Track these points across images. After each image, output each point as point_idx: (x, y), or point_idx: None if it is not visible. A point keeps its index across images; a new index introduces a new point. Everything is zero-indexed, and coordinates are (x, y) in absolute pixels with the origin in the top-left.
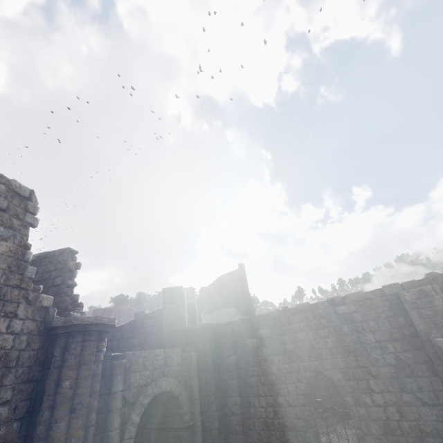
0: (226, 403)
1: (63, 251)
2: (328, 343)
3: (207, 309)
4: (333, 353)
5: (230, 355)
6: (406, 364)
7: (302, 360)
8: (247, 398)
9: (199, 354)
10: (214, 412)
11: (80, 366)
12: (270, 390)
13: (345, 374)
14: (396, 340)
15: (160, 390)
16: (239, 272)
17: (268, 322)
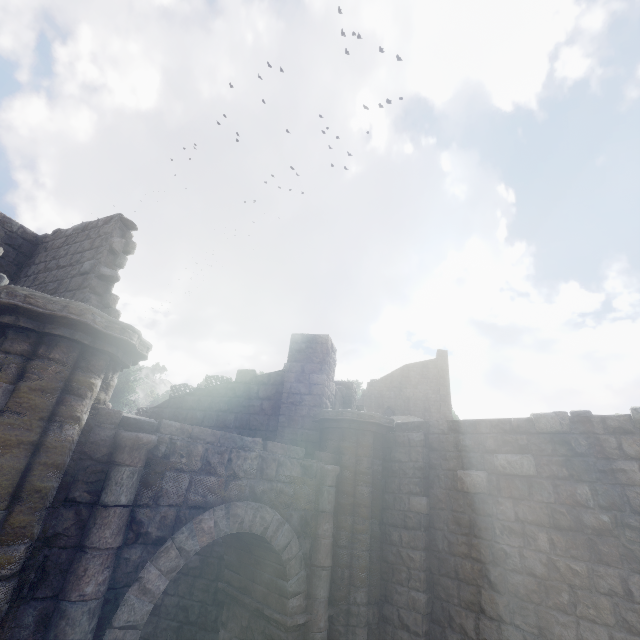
0: (391, 596)
1: (109, 219)
2: None
3: (376, 411)
4: None
5: (414, 493)
6: None
7: None
8: (444, 604)
9: (342, 473)
10: (361, 608)
11: (2, 414)
12: (517, 611)
13: None
14: None
15: (235, 528)
16: (436, 364)
17: (528, 441)
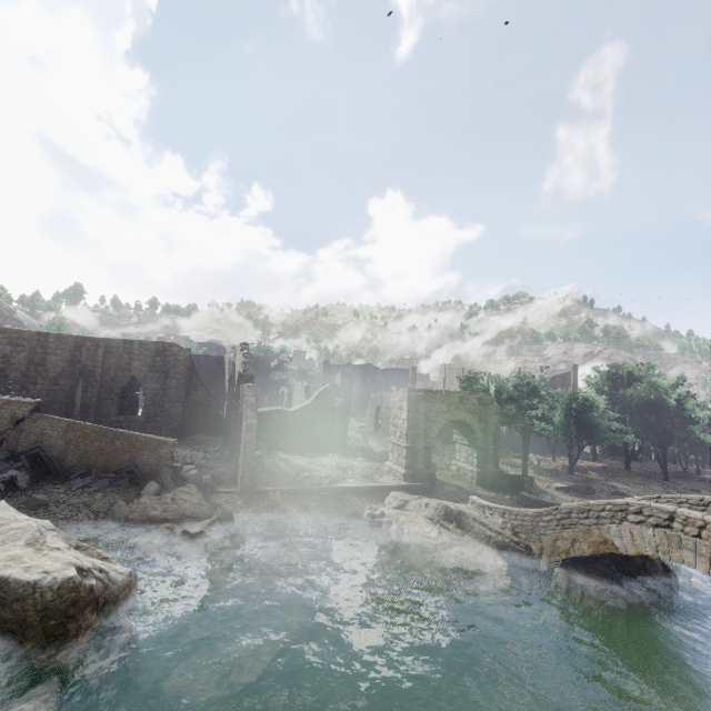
0: None
1: None
2: (21, 356)
3: None
4: (22, 362)
5: None
6: (66, 375)
7: None
8: None
9: None
10: None
11: None
12: None
13: (23, 375)
14: (68, 363)
15: None
16: None
17: None
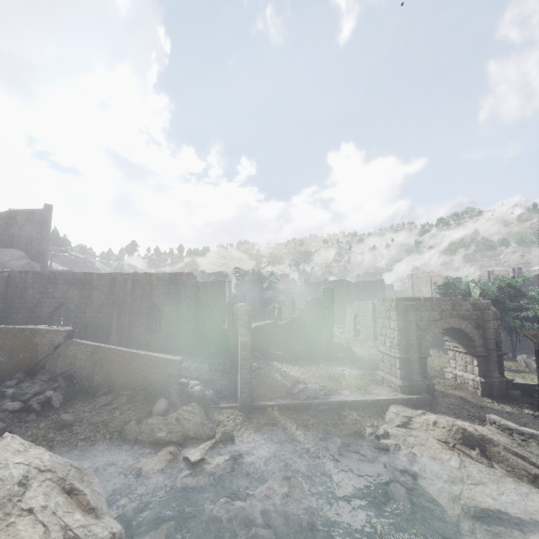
0: None
1: None
2: (74, 292)
3: None
4: (75, 297)
5: (2, 290)
6: (106, 304)
7: (56, 298)
8: (9, 314)
9: None
10: None
11: None
12: (29, 311)
13: (77, 306)
14: (107, 295)
15: None
16: (43, 213)
17: (41, 276)
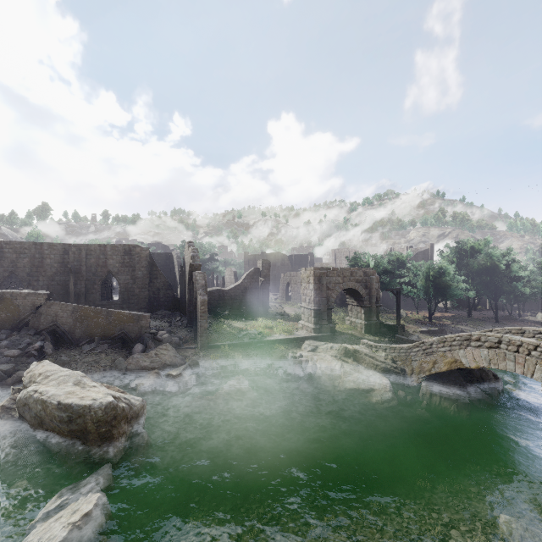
0: None
1: None
2: (25, 261)
3: None
4: (26, 266)
5: None
6: (60, 273)
7: (4, 267)
8: None
9: None
10: None
11: None
12: None
13: (28, 275)
14: (60, 264)
15: None
16: None
17: None
